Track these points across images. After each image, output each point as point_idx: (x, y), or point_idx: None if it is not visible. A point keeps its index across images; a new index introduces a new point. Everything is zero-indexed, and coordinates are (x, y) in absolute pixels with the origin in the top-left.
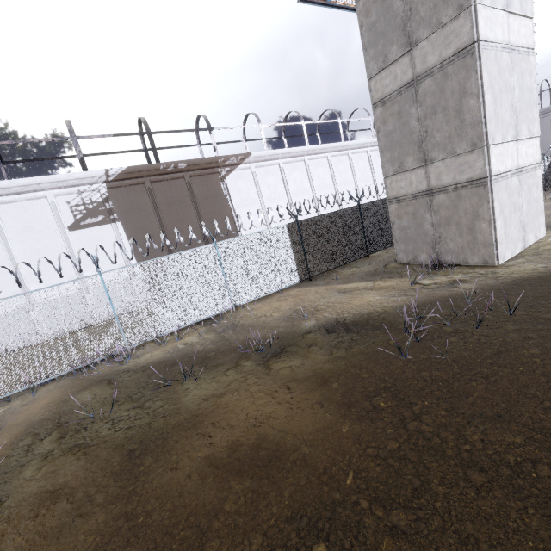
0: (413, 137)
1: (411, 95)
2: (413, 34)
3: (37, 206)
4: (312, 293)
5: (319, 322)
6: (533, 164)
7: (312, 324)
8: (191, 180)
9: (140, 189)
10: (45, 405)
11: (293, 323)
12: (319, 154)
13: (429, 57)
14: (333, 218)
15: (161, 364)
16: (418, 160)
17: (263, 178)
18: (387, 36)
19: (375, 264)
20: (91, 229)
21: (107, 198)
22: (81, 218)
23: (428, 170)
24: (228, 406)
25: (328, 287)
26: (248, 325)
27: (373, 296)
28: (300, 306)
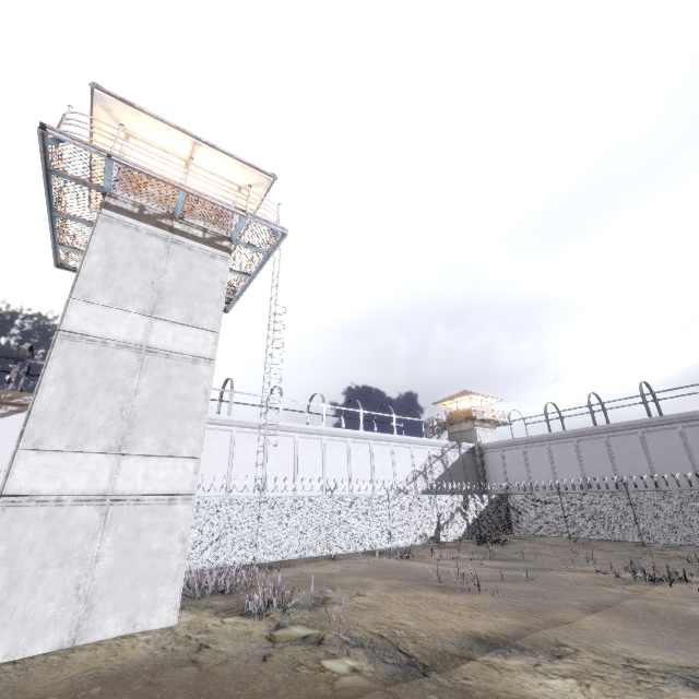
0: None
1: None
2: None
3: None
4: None
5: None
6: (171, 494)
7: None
8: None
9: None
10: None
11: None
12: None
13: None
14: None
15: None
16: None
17: None
18: None
19: None
20: None
21: None
22: None
23: None
24: None
25: None
26: None
27: None
28: None
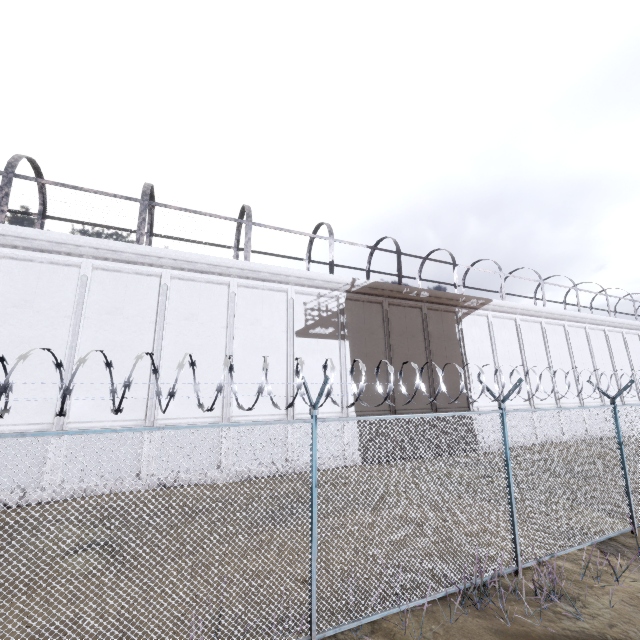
0: None
1: None
2: None
3: (274, 298)
4: None
5: None
6: None
7: None
8: (427, 313)
9: (376, 309)
10: None
11: None
12: (556, 320)
13: None
14: None
15: None
16: None
17: (498, 331)
18: None
19: None
20: (317, 340)
21: (343, 309)
22: (311, 324)
23: None
24: None
25: None
26: None
27: None
28: None
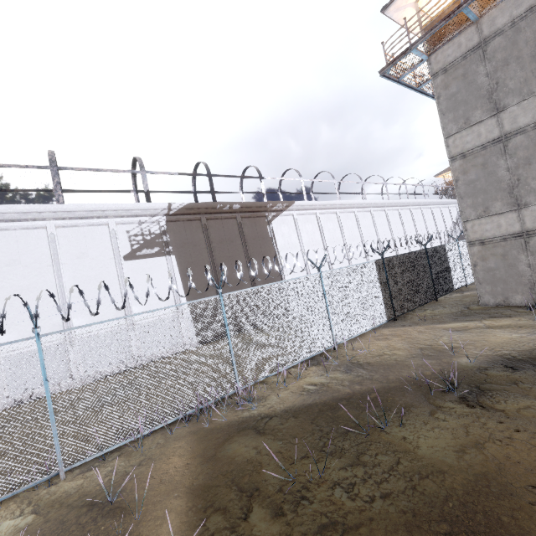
0: (502, 184)
1: (499, 150)
2: (500, 102)
3: (97, 232)
4: (414, 332)
5: (480, 359)
6: None
7: (472, 361)
8: (242, 221)
9: (196, 225)
10: (181, 465)
11: (441, 360)
12: (348, 209)
13: (519, 118)
14: (408, 258)
15: (311, 408)
16: (509, 205)
17: (303, 225)
18: (470, 103)
19: (452, 307)
20: (146, 260)
21: (165, 230)
22: (137, 248)
23: (521, 214)
24: (518, 461)
25: (427, 327)
26: (376, 363)
27: (507, 334)
28: (420, 344)
